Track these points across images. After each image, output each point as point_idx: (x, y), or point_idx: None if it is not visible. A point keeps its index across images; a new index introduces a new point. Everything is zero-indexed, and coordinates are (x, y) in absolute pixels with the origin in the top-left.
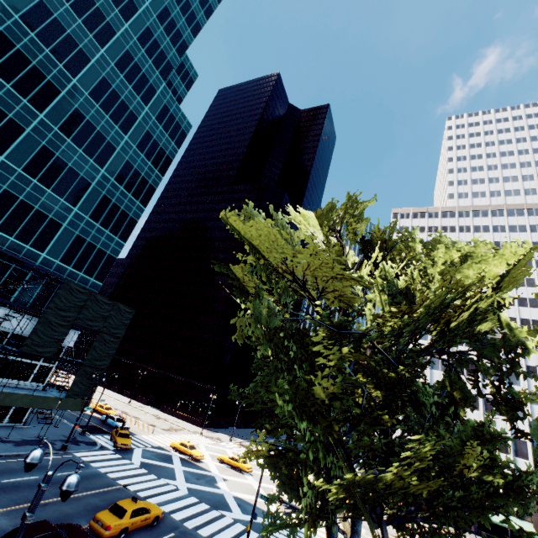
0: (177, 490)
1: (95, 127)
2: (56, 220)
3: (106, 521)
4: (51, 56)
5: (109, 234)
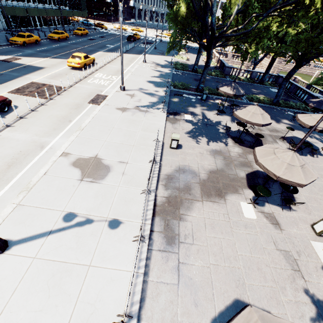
0: None
1: None
2: None
3: (136, 36)
4: None
5: None
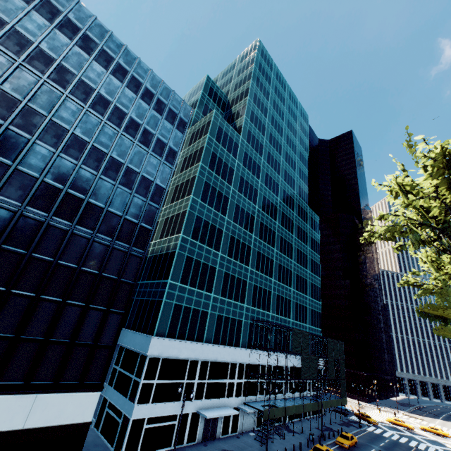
0: (438, 449)
1: (301, 251)
2: (306, 306)
3: None
4: (288, 232)
5: (316, 301)
